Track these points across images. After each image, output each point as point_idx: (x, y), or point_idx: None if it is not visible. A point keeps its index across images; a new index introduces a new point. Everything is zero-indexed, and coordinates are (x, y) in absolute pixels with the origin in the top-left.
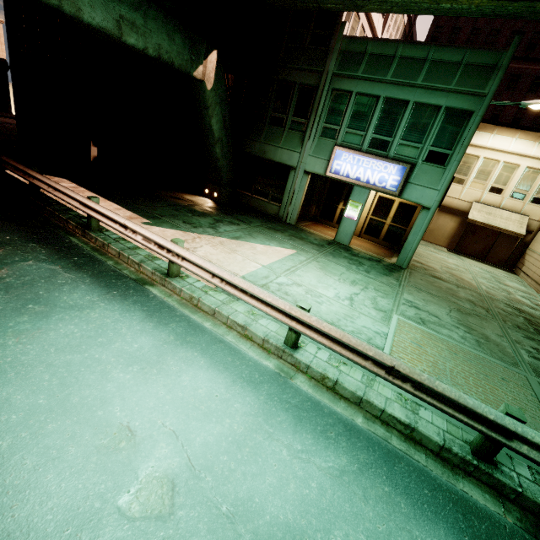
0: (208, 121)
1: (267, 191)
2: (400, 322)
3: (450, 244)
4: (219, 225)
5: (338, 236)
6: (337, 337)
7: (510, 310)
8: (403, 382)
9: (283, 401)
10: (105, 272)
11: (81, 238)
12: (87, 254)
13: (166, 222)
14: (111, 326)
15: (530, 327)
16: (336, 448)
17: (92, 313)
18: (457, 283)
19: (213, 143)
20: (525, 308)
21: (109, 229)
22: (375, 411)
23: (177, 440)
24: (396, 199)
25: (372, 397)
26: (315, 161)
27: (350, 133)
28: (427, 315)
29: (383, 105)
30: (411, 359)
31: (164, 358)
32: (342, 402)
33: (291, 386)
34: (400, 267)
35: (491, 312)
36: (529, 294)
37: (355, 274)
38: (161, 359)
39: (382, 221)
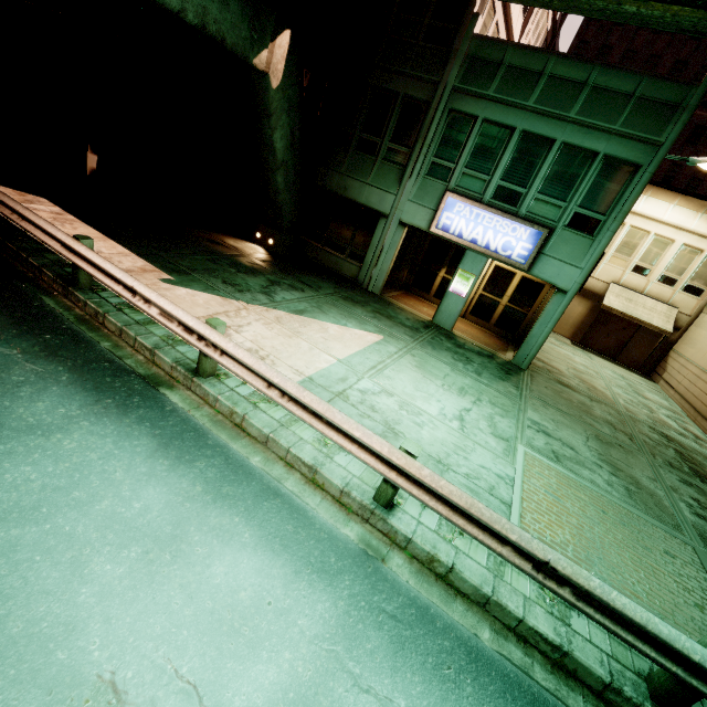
0: (269, 135)
1: (345, 243)
2: (528, 458)
3: (575, 334)
4: (276, 290)
5: (438, 317)
6: (461, 506)
7: (656, 437)
8: (560, 586)
9: (375, 608)
10: (94, 364)
11: (61, 299)
12: (68, 329)
13: (198, 280)
14: (98, 466)
15: (684, 465)
16: (458, 699)
17: (66, 441)
18: (590, 395)
19: (274, 167)
20: (673, 434)
21: (107, 288)
22: (507, 619)
23: (200, 705)
24: (517, 272)
25: (505, 597)
26: (417, 209)
27: (469, 176)
28: (560, 447)
29: (519, 141)
30: (549, 522)
31: (183, 529)
32: (458, 601)
33: (385, 576)
34: (518, 368)
35: (636, 441)
36: (673, 412)
37: (463, 377)
38: (179, 532)
39: (496, 300)
